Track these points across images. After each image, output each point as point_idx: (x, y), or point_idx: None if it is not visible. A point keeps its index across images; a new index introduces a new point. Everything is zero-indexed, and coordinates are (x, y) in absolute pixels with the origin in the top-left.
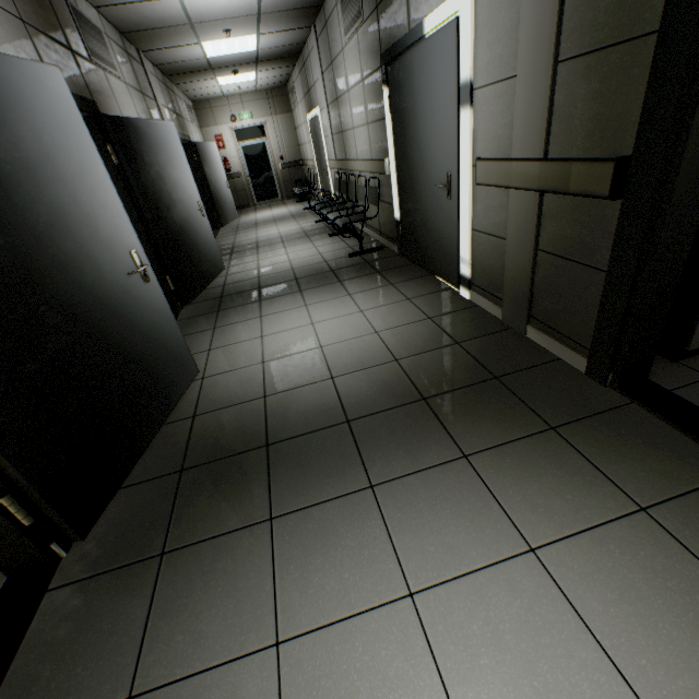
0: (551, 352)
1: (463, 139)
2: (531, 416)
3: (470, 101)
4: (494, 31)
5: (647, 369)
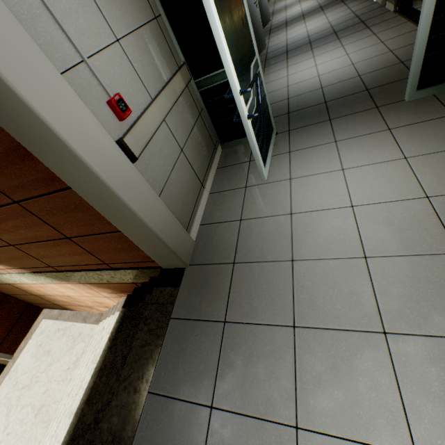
0: (388, 10)
1: None
2: (364, 27)
3: None
4: None
5: (410, 3)
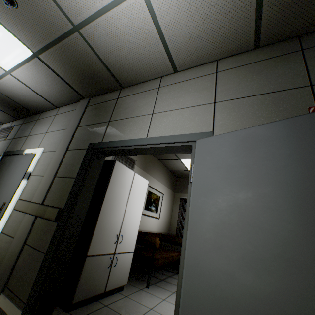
0: (6, 312)
1: (19, 190)
2: None
3: (28, 177)
4: (44, 162)
5: (50, 314)
